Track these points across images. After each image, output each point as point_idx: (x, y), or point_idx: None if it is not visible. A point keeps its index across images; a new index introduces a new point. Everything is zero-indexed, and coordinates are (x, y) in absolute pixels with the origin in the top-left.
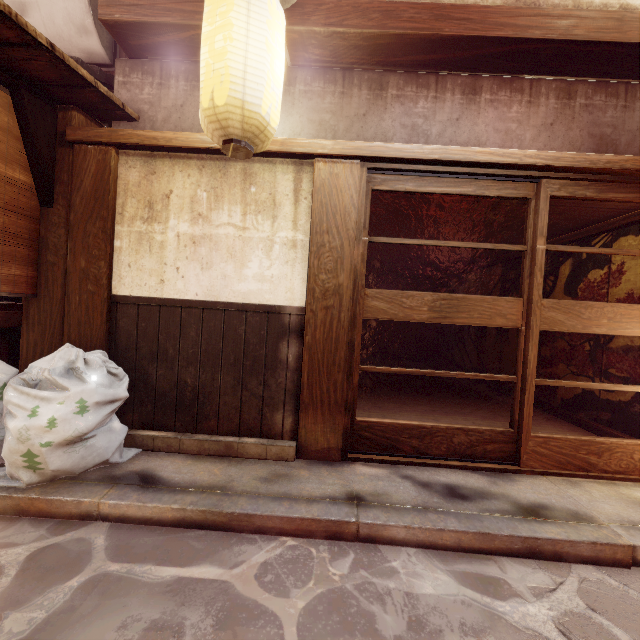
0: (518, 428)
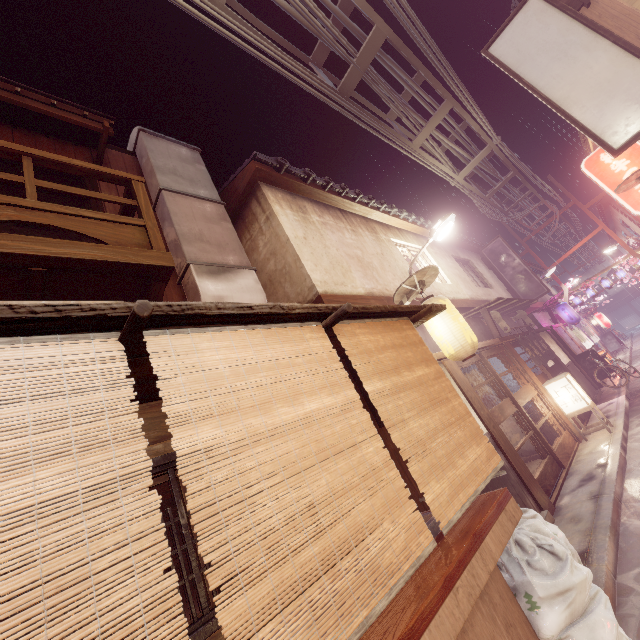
0: (550, 452)
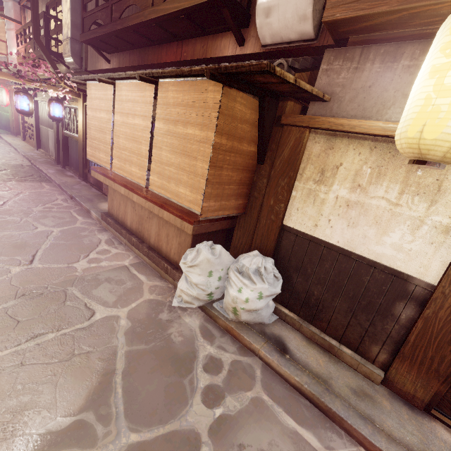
0: None
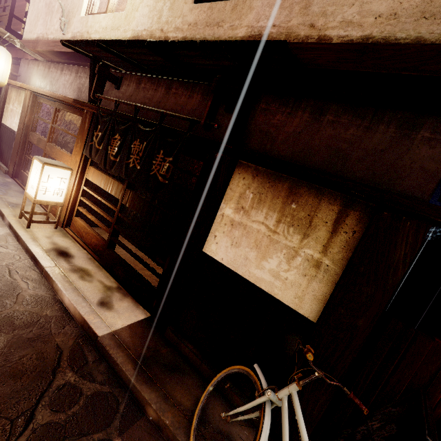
0: None
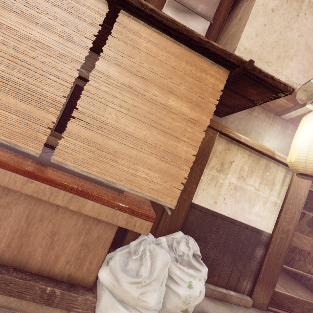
0: None
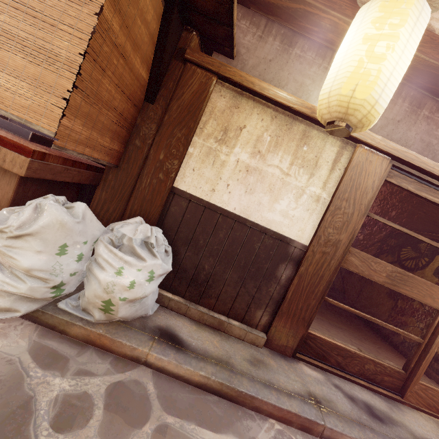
0: (410, 373)
